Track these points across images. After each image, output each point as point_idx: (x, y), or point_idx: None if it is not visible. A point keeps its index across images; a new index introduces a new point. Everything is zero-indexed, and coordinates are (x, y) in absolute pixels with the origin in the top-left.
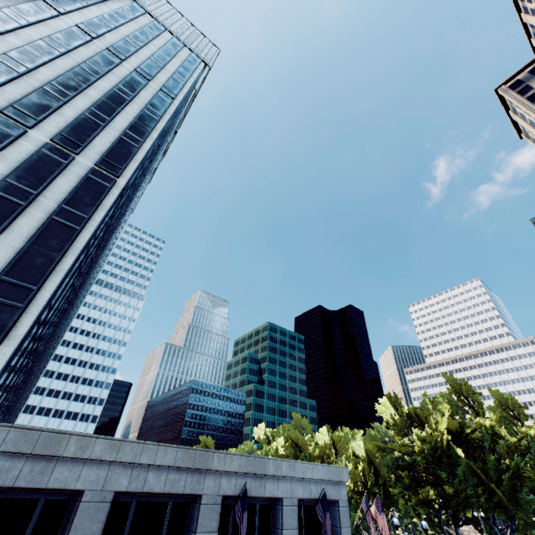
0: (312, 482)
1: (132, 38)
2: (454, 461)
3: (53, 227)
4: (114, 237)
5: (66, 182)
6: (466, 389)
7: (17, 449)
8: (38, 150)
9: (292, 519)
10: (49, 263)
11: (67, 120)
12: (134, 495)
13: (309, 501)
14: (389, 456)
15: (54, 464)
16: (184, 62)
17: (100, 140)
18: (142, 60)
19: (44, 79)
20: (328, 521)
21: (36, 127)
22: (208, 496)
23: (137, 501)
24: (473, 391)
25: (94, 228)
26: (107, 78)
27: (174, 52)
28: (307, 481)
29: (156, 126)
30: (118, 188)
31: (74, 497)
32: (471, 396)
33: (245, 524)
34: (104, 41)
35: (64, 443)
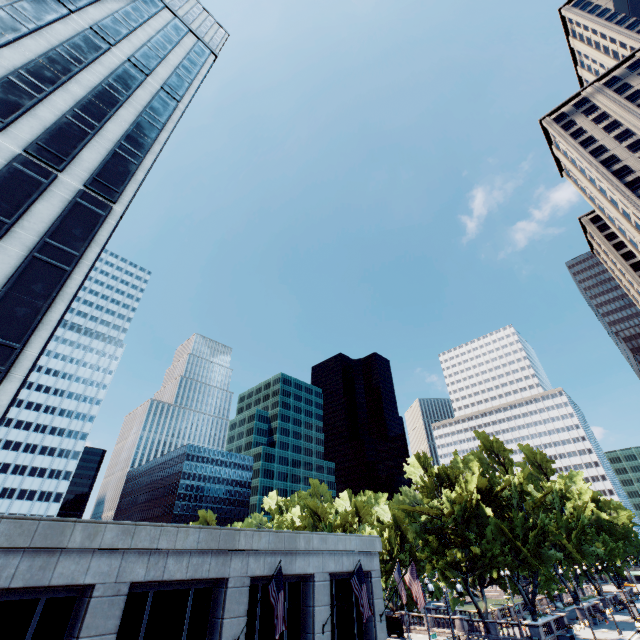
0: (344, 555)
1: (122, 14)
2: (483, 522)
3: (36, 268)
4: None
5: (48, 208)
6: (497, 446)
7: (12, 543)
8: (8, 163)
9: (325, 595)
10: (34, 314)
11: (43, 125)
12: (150, 584)
13: (341, 574)
14: (418, 520)
15: (57, 557)
16: (189, 52)
17: (89, 153)
18: (137, 47)
19: (9, 66)
20: (365, 593)
21: (3, 132)
22: (235, 578)
23: (154, 591)
24: (504, 448)
25: (88, 269)
26: (93, 68)
27: (176, 38)
28: (339, 554)
29: (159, 137)
30: (115, 217)
31: (81, 593)
32: (502, 453)
33: (281, 604)
34: (86, 16)
35: (68, 532)
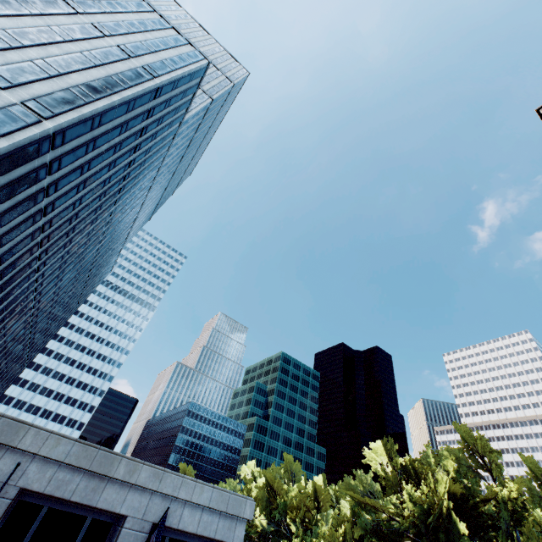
0: (187, 506)
1: (127, 23)
2: (454, 539)
3: None
4: (112, 231)
5: None
6: (479, 443)
7: None
8: None
9: None
10: None
11: (7, 62)
12: None
13: (182, 534)
14: (372, 517)
15: None
16: (182, 54)
17: (41, 86)
18: (131, 41)
19: None
20: None
21: None
22: None
23: None
24: (488, 447)
25: None
26: (79, 43)
27: (173, 44)
28: (179, 503)
29: (121, 92)
30: (40, 128)
31: None
32: (486, 454)
33: None
34: (92, 18)
35: None
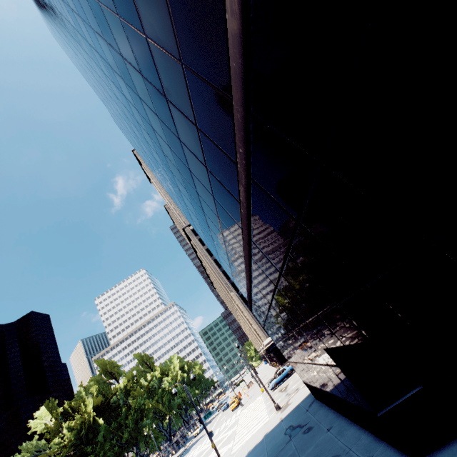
0: None
1: None
2: (97, 431)
3: None
4: None
5: None
6: (109, 365)
7: None
8: None
9: None
10: None
11: None
12: None
13: None
14: None
15: None
16: None
17: None
18: None
19: None
20: None
21: None
22: None
23: None
24: (114, 365)
25: None
26: None
27: None
28: None
29: None
30: None
31: None
32: (113, 369)
33: None
34: None
35: None
